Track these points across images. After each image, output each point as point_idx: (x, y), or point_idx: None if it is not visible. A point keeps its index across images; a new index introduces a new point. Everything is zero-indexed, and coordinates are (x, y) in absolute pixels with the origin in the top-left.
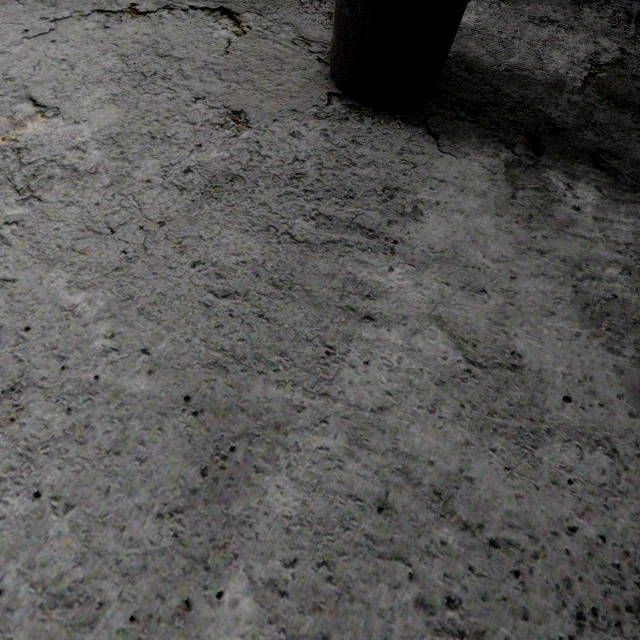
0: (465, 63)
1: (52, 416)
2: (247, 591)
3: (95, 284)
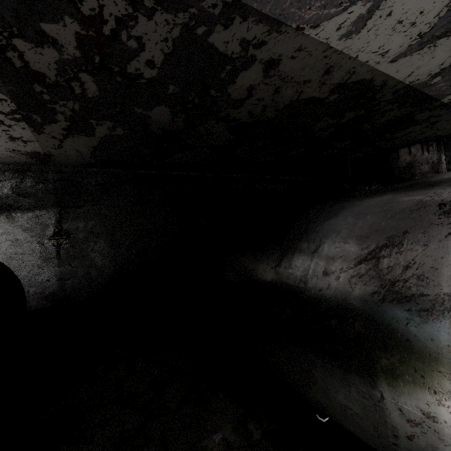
0: None
1: None
2: None
3: None
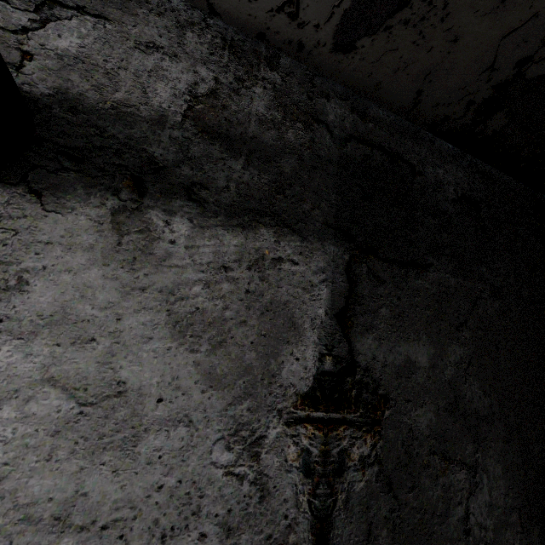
0: (68, 101)
1: None
2: None
3: None
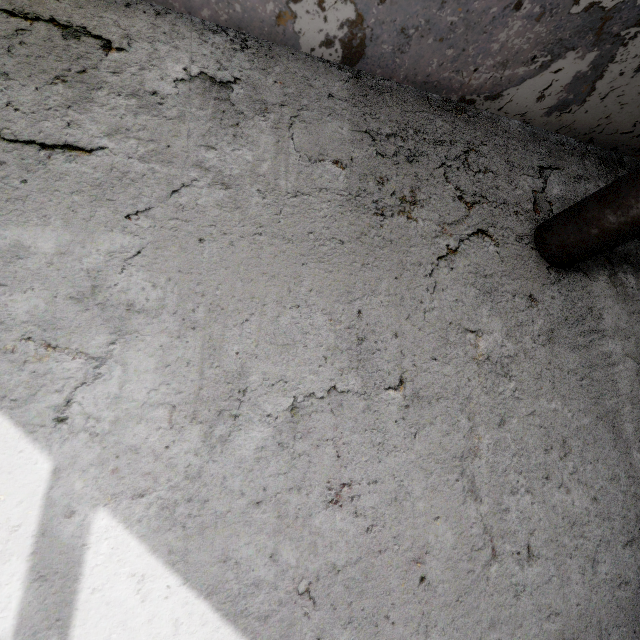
0: None
1: (577, 443)
2: (636, 453)
3: (553, 397)
